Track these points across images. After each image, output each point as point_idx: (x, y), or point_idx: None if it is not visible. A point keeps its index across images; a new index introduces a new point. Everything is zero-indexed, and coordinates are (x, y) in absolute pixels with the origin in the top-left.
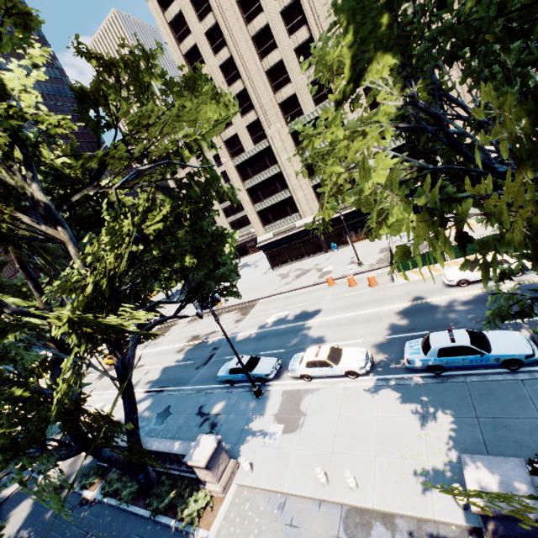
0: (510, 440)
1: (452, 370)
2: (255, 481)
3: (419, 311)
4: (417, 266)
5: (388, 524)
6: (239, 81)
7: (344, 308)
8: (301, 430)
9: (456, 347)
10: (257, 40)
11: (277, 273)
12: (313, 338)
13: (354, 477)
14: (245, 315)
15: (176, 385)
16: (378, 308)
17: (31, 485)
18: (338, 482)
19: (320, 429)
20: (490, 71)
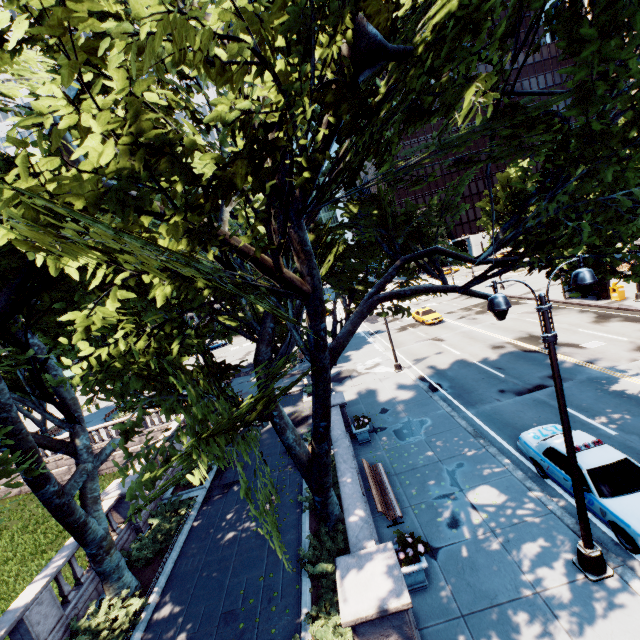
0: None
1: None
2: None
3: None
4: None
5: None
6: None
7: None
8: None
9: None
10: None
11: None
12: None
13: None
14: None
15: (456, 396)
16: None
17: (298, 397)
18: None
19: None
20: None
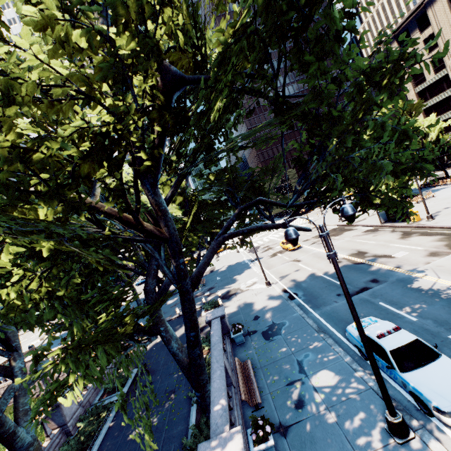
0: None
1: None
2: None
3: None
4: None
5: None
6: None
7: None
8: None
9: None
10: None
11: None
12: None
13: None
14: None
15: (307, 302)
16: None
17: (198, 313)
18: None
19: None
20: None
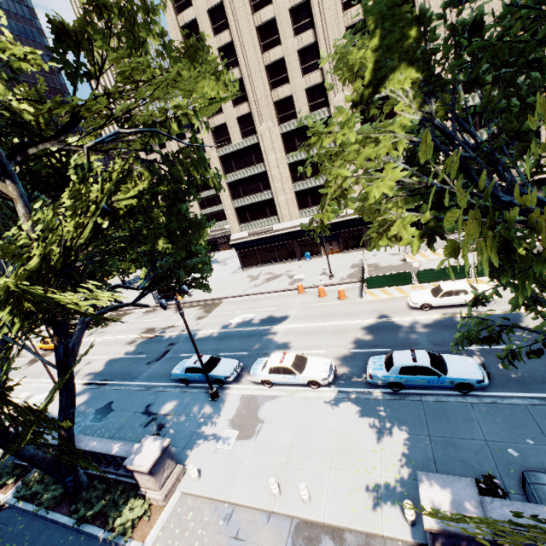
0: (457, 460)
1: (410, 388)
2: (202, 489)
3: (383, 328)
4: (386, 285)
5: (337, 539)
6: (237, 69)
7: (311, 318)
8: (257, 438)
9: (416, 367)
10: (262, 32)
11: (247, 274)
12: (278, 344)
13: (307, 489)
14: (209, 313)
15: (123, 379)
16: (345, 322)
17: None
18: (290, 493)
19: (277, 438)
20: (509, 100)
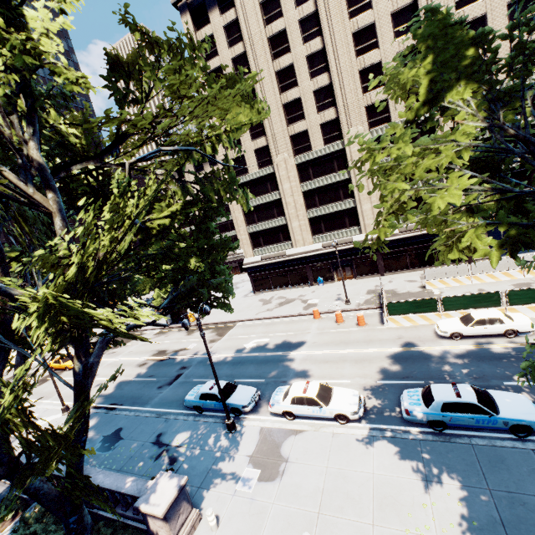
0: (532, 523)
1: (454, 428)
2: None
3: (411, 358)
4: (409, 312)
5: None
6: None
7: (330, 344)
8: (281, 480)
9: (462, 403)
10: (280, 76)
11: (259, 298)
12: (297, 371)
13: None
14: (221, 336)
15: (133, 404)
16: (368, 349)
17: None
18: None
19: (305, 482)
20: None
